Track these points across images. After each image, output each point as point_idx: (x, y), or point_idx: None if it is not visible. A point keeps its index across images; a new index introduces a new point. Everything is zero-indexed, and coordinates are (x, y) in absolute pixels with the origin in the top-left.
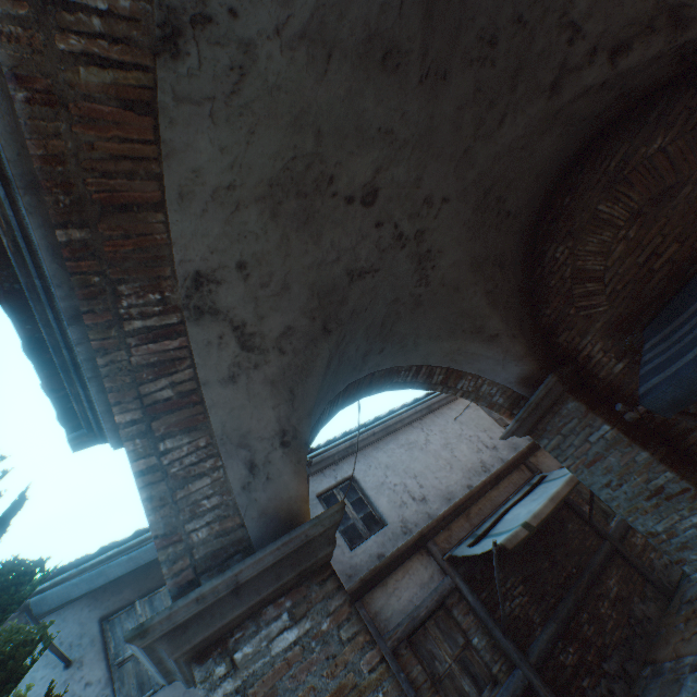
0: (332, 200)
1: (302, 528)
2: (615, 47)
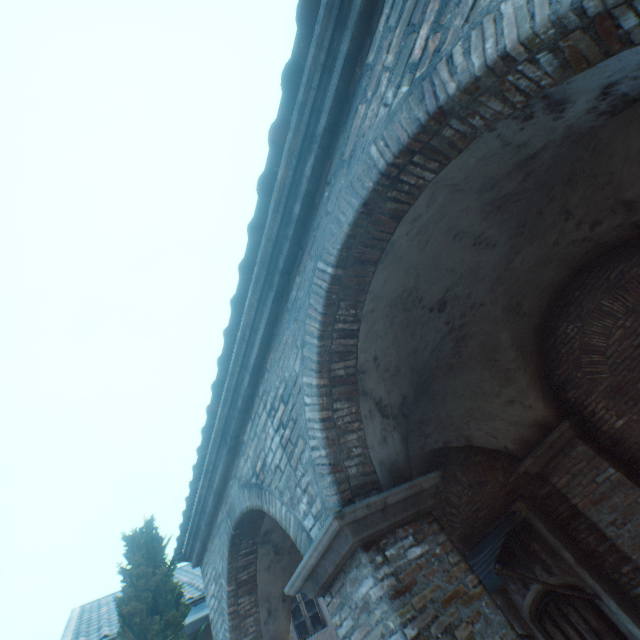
0: None
1: None
2: (445, 440)
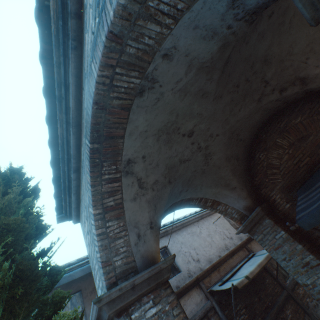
0: (178, 135)
1: (159, 264)
2: (281, 89)
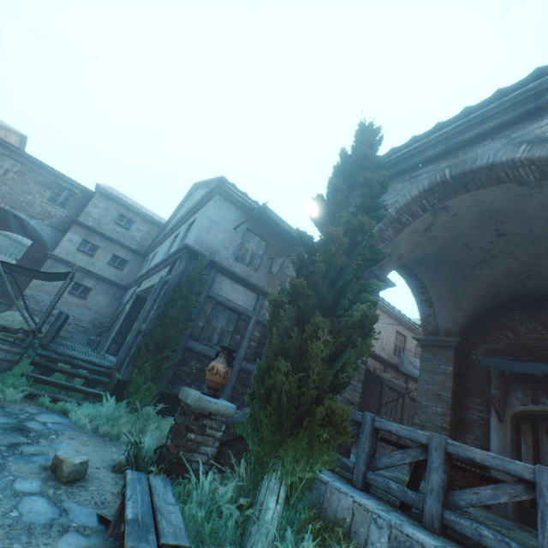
0: (493, 226)
1: (387, 278)
2: None
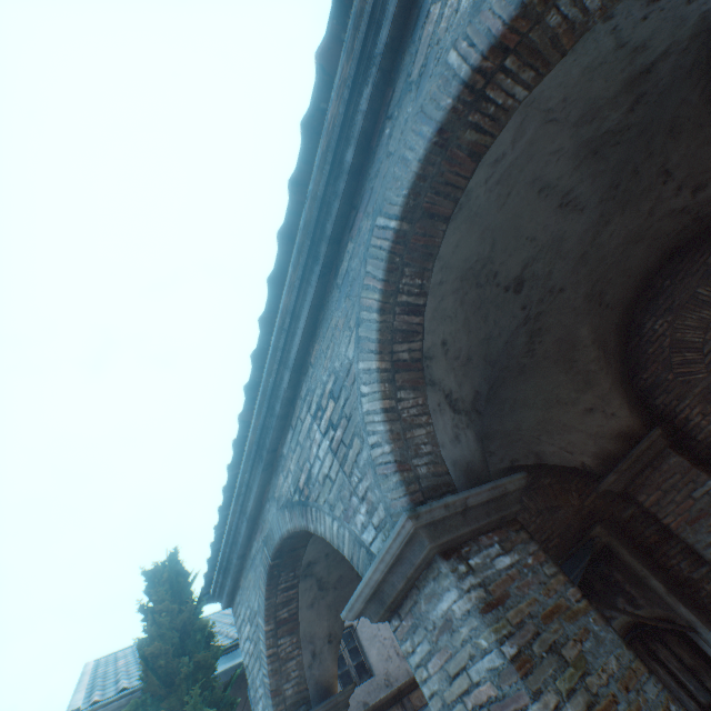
0: None
1: (335, 696)
2: (512, 458)
